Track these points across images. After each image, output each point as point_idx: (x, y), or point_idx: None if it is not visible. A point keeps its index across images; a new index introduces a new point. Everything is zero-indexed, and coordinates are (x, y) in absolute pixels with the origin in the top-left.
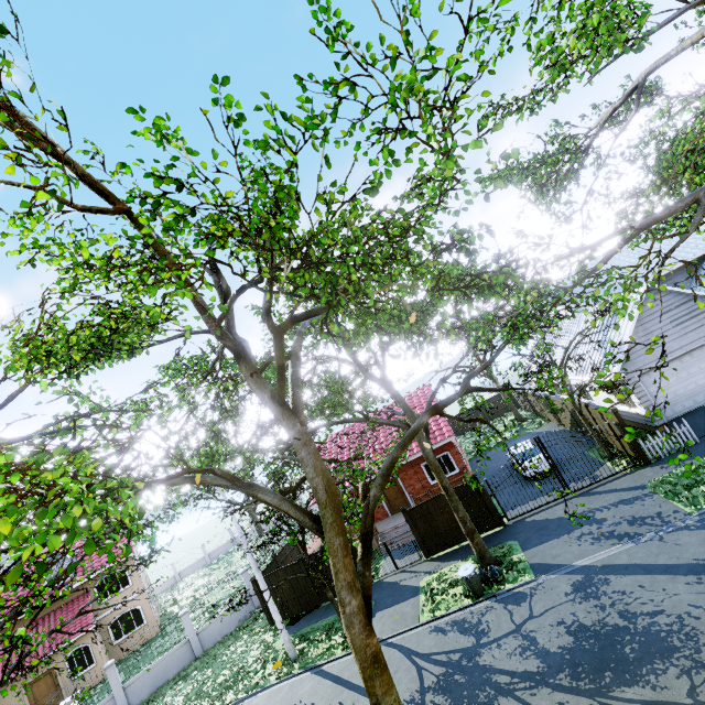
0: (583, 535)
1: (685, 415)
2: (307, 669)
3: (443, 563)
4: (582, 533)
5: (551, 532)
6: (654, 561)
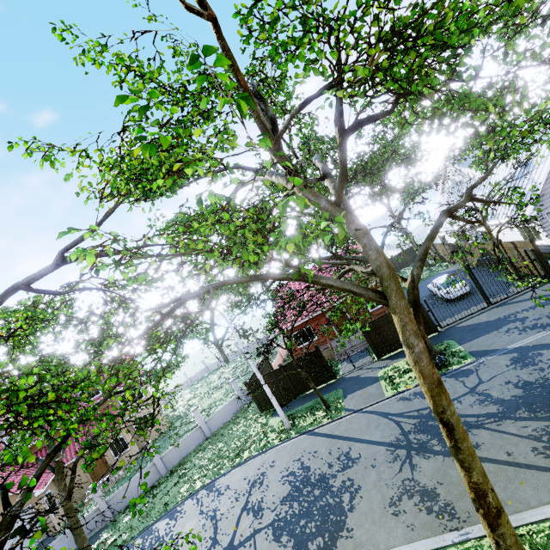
0: (510, 330)
1: None
2: (302, 433)
3: (393, 360)
4: (508, 328)
5: (481, 331)
6: None
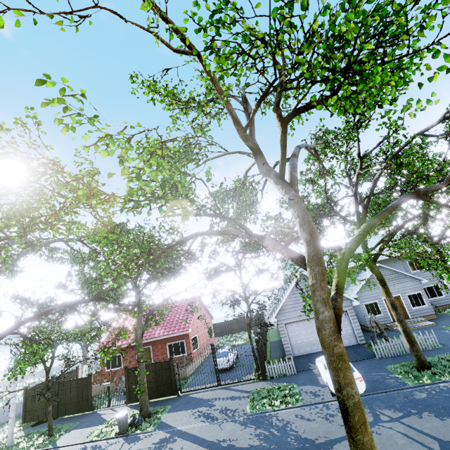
0: (197, 412)
1: (302, 356)
2: None
3: (131, 409)
4: (198, 410)
5: (188, 405)
6: (203, 435)
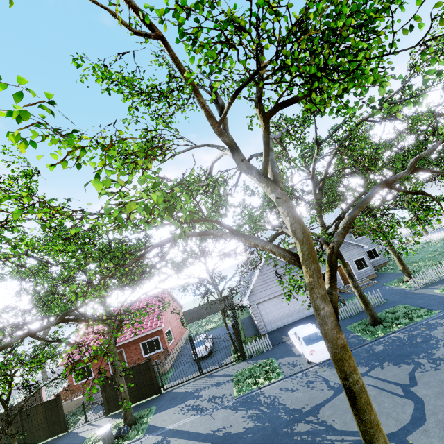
0: (185, 406)
1: (275, 330)
2: None
3: (112, 419)
4: (186, 405)
5: (175, 402)
6: (197, 429)
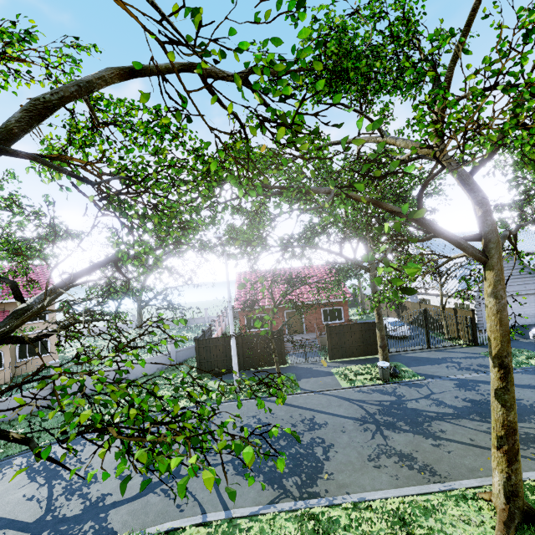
0: (449, 366)
1: None
2: (254, 397)
3: (345, 364)
4: (448, 365)
5: (424, 362)
6: None
